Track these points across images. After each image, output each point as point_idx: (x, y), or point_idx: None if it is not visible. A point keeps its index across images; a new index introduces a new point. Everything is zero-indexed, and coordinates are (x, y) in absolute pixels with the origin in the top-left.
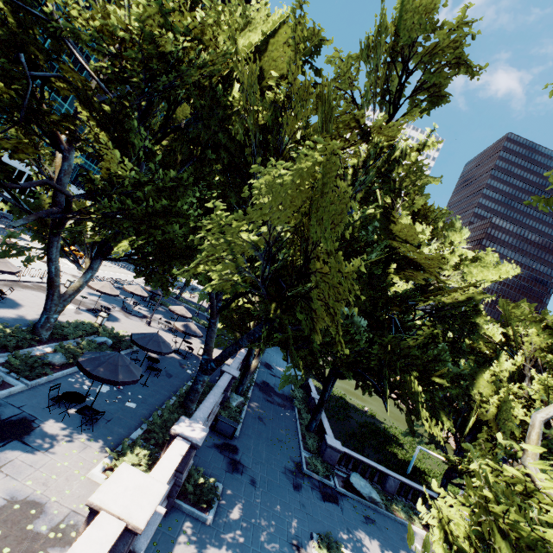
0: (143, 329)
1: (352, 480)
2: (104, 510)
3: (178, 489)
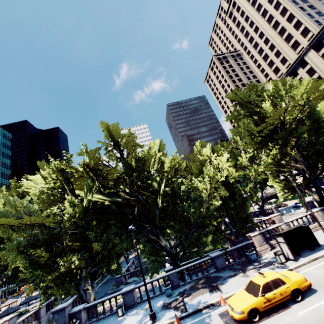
0: (37, 304)
1: (127, 281)
2: (0, 322)
3: (41, 323)
